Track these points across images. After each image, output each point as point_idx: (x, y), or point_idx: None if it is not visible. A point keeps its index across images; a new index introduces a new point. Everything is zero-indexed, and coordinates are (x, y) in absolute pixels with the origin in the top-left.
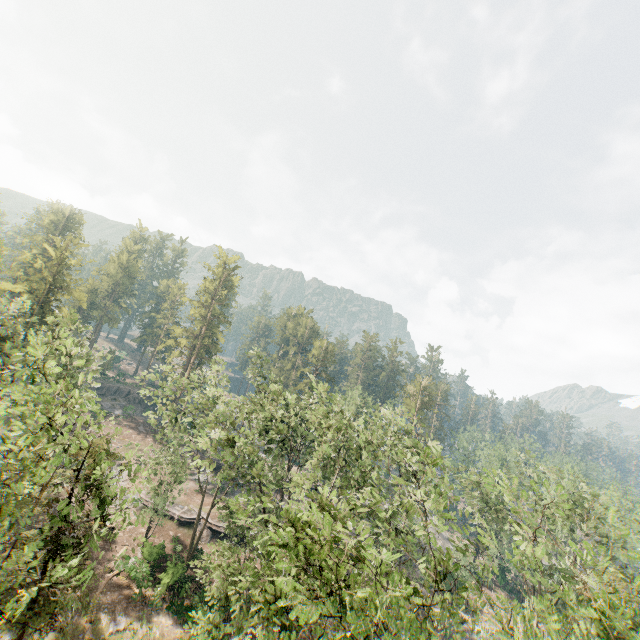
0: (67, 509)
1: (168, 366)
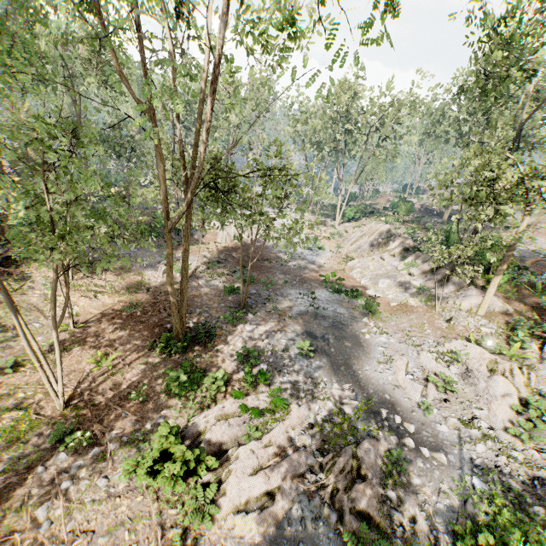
0: None
1: None
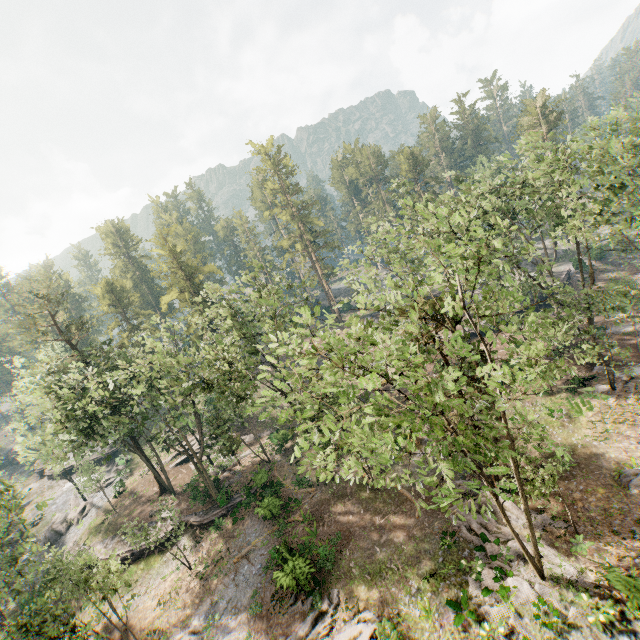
0: (487, 329)
1: (354, 246)
